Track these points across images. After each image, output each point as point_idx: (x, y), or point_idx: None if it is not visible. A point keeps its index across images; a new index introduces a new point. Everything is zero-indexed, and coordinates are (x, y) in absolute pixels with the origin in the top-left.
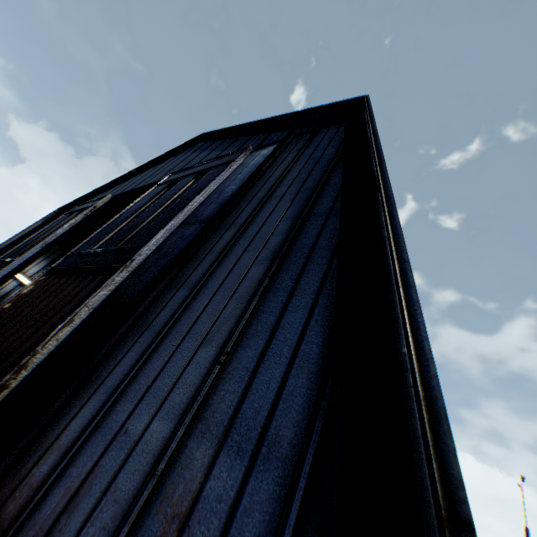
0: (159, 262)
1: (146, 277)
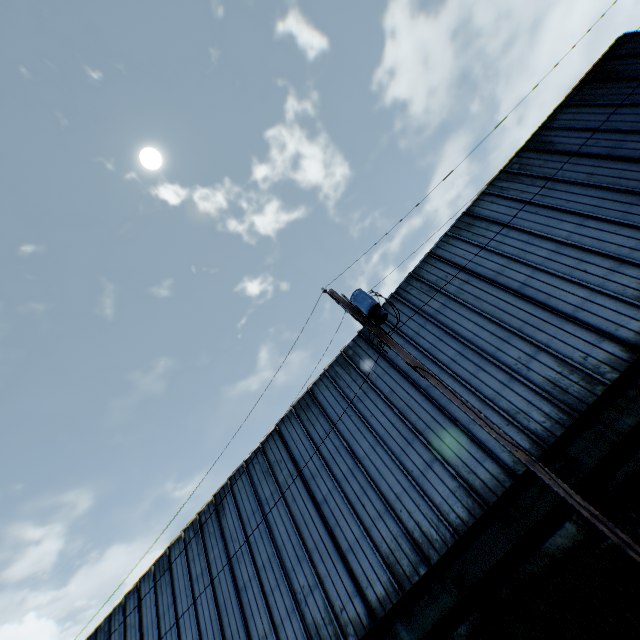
0: None
1: None
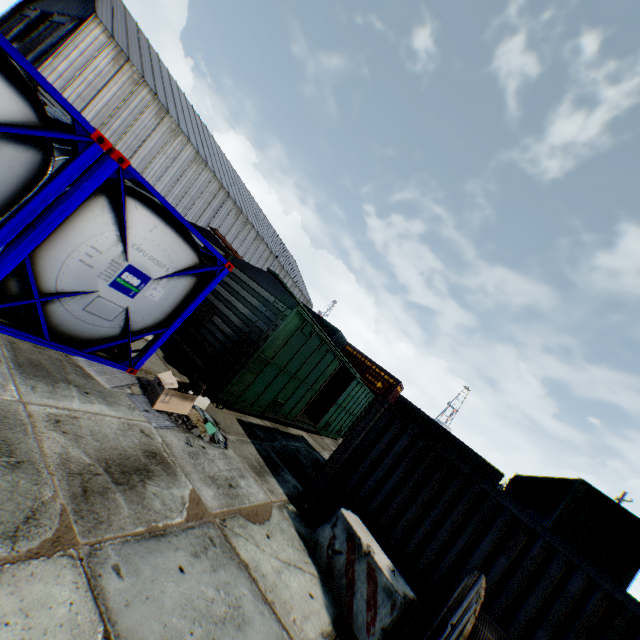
0: None
1: None
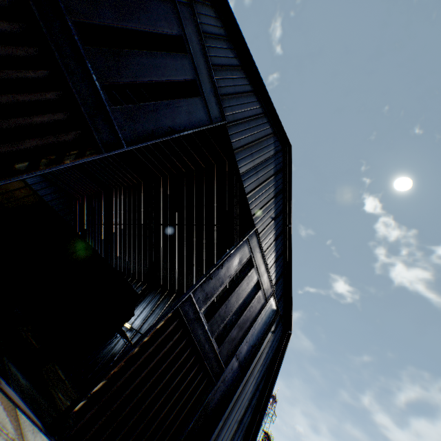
0: (222, 386)
1: (216, 396)
